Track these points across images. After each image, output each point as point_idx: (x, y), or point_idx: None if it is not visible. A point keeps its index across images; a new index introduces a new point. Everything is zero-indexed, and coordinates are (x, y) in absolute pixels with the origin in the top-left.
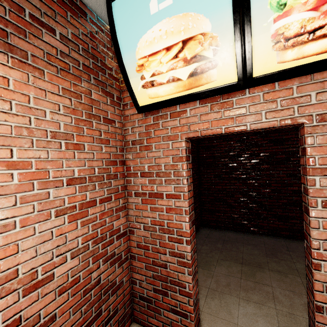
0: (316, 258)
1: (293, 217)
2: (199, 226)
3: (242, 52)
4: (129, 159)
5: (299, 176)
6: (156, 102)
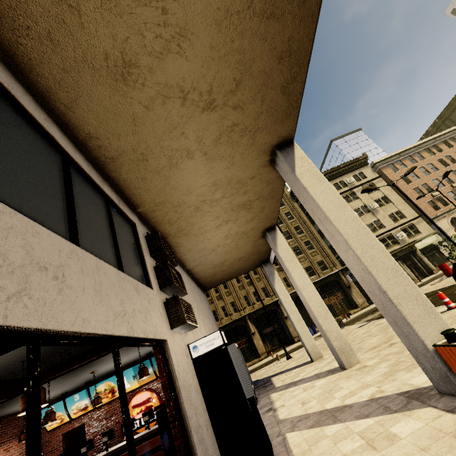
0: (88, 453)
1: None
2: None
3: (69, 416)
4: (44, 448)
5: None
6: (53, 428)
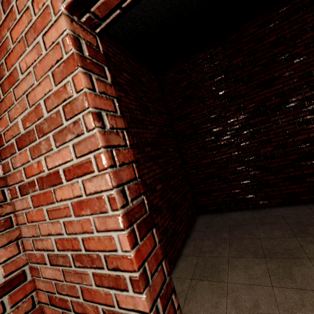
0: None
1: (311, 174)
2: (195, 215)
3: None
4: None
5: (305, 119)
6: None
